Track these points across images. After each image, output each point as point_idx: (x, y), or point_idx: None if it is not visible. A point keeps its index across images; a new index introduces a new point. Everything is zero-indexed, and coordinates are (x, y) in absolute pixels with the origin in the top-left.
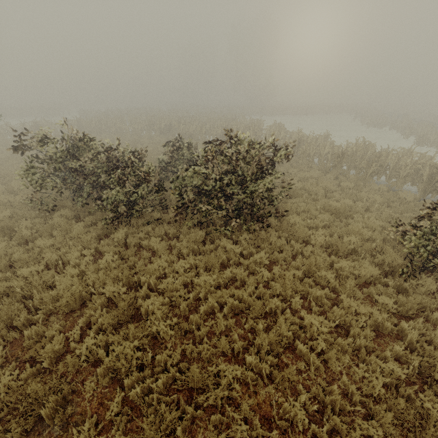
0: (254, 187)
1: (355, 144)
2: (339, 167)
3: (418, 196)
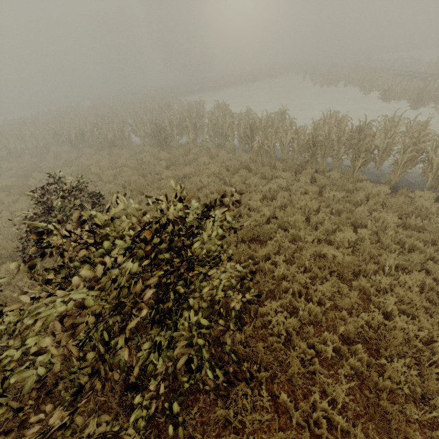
0: (170, 334)
1: (323, 120)
2: (312, 162)
3: (435, 194)
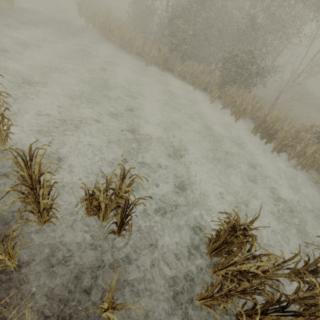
0: None
1: None
2: None
3: None
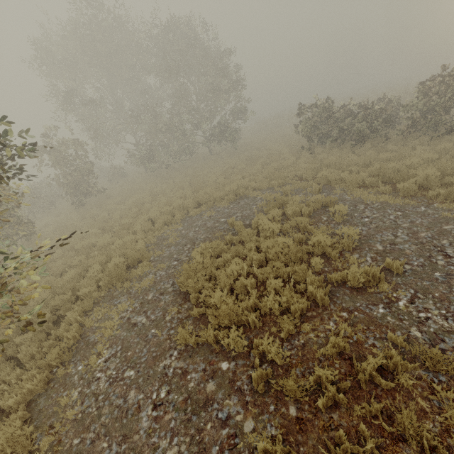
0: None
1: None
2: None
3: None
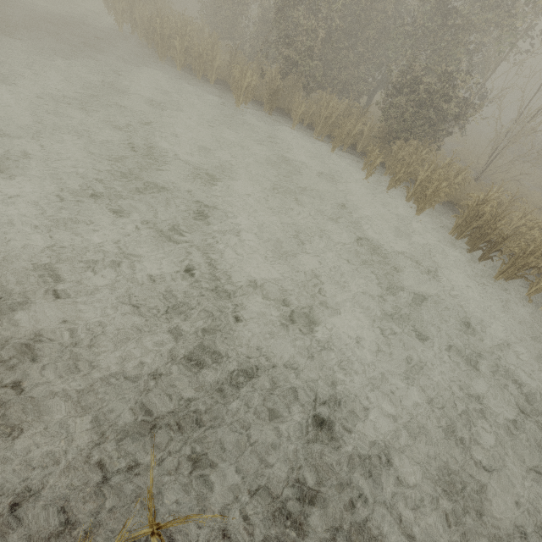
0: None
1: None
2: None
3: None
